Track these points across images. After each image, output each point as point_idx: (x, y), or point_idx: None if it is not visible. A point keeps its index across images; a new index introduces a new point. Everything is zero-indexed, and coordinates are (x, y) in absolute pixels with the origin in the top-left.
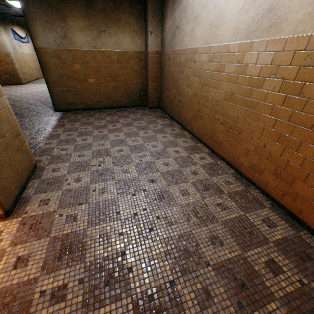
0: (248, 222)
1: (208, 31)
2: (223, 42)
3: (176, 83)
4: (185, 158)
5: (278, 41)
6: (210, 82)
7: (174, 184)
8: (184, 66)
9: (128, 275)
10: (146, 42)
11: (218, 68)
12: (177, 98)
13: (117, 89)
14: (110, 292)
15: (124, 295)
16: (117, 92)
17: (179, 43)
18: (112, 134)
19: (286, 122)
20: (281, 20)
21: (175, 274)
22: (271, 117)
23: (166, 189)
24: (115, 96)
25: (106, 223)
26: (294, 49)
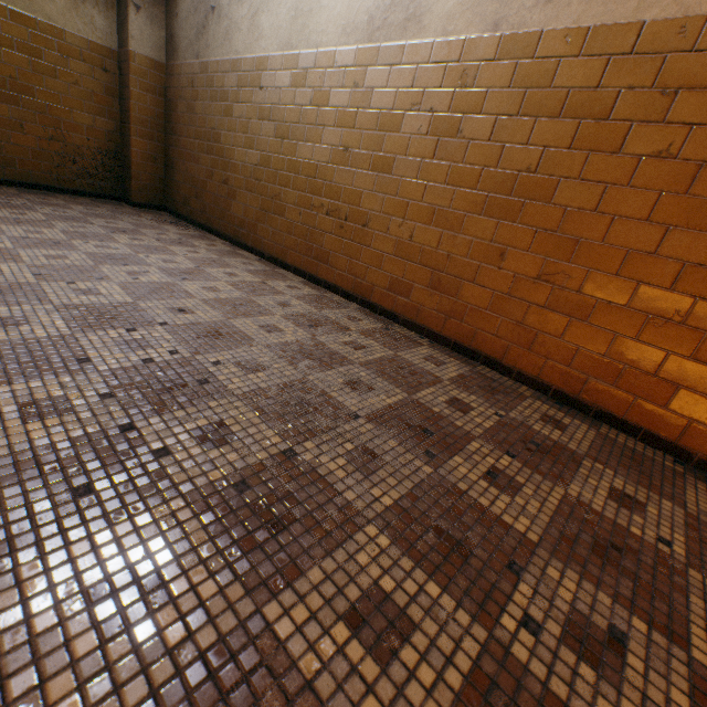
0: (405, 361)
1: (291, 23)
2: (325, 46)
3: (214, 139)
4: (256, 284)
5: (421, 47)
6: (299, 129)
7: (243, 317)
8: (235, 100)
9: (160, 463)
10: (123, 27)
11: (315, 99)
12: (219, 177)
13: (22, 129)
14: (101, 506)
15: (159, 500)
16: (23, 138)
17: (221, 47)
18: (14, 227)
19: (442, 186)
20: (423, 11)
21: (292, 440)
22: (419, 182)
23: (225, 324)
24: (14, 148)
25: (42, 381)
26: (445, 61)
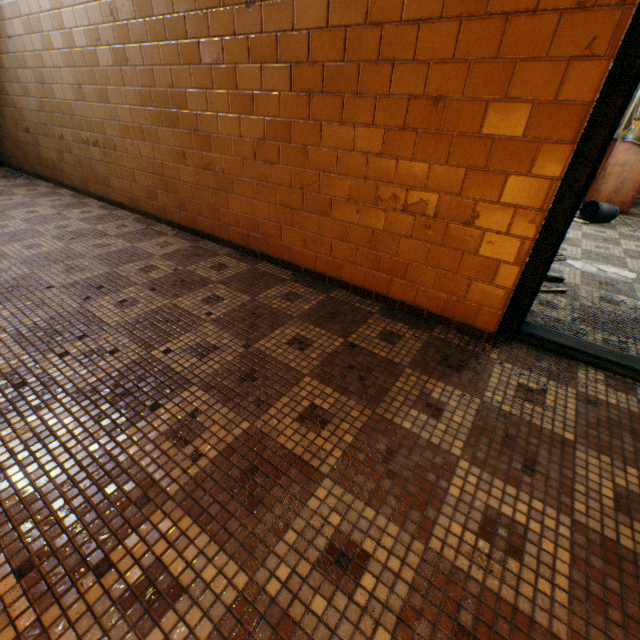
0: (136, 249)
1: None
2: None
3: (4, 92)
4: (50, 216)
5: None
6: (48, 73)
7: (15, 242)
8: None
9: None
10: None
11: (45, 43)
12: (22, 127)
13: None
14: None
15: None
16: None
17: None
18: None
19: (138, 108)
20: None
21: None
22: (127, 107)
23: None
24: None
25: None
26: None
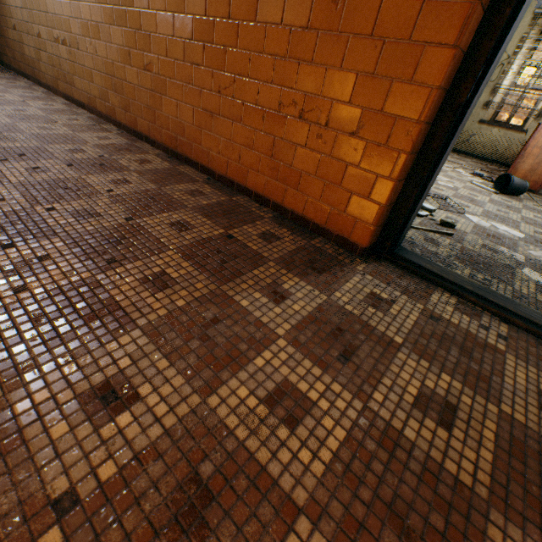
0: (75, 136)
1: None
2: None
3: None
4: (14, 102)
5: None
6: None
7: None
8: None
9: None
10: None
11: None
12: (11, 24)
13: None
14: None
15: None
16: None
17: None
18: None
19: (96, 5)
20: None
21: None
22: (87, 5)
23: None
24: None
25: None
26: None
